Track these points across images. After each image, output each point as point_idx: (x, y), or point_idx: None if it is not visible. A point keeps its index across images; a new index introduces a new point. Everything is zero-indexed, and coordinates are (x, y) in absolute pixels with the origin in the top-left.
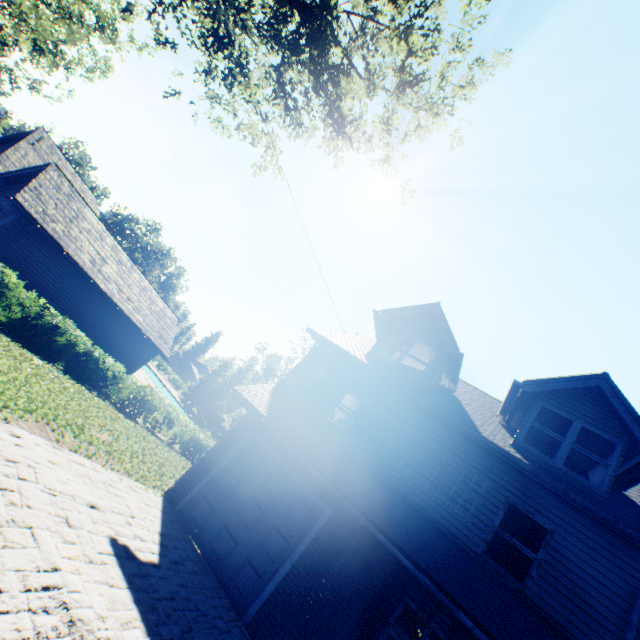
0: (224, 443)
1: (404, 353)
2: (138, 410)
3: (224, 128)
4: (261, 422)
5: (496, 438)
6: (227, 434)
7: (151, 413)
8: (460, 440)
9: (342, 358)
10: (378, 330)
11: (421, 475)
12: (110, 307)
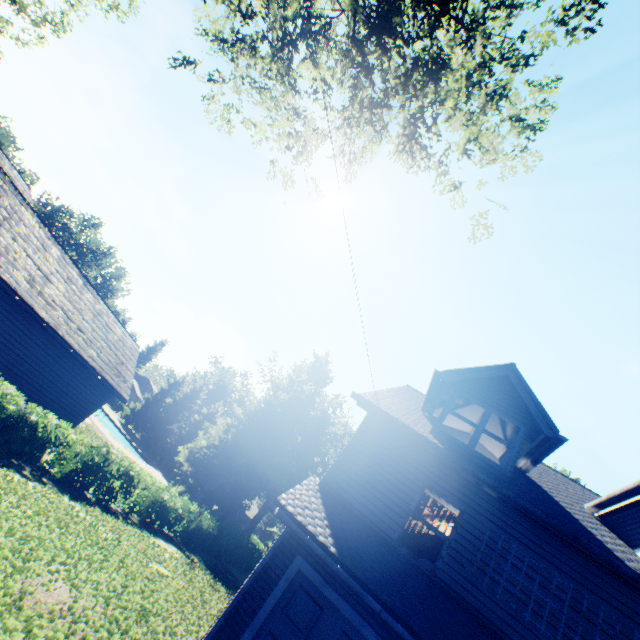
0: (256, 582)
1: (480, 429)
2: (88, 481)
3: (230, 121)
4: (336, 571)
5: (636, 564)
6: (260, 567)
7: (105, 481)
8: (595, 570)
9: (404, 436)
10: (433, 392)
11: (561, 634)
12: (52, 341)
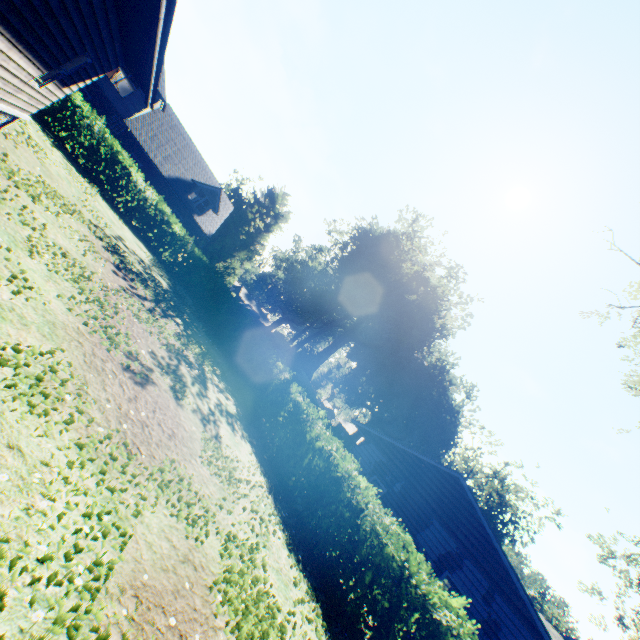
0: None
1: None
2: None
3: None
4: None
5: None
6: None
7: None
8: None
9: None
10: None
11: None
12: None
